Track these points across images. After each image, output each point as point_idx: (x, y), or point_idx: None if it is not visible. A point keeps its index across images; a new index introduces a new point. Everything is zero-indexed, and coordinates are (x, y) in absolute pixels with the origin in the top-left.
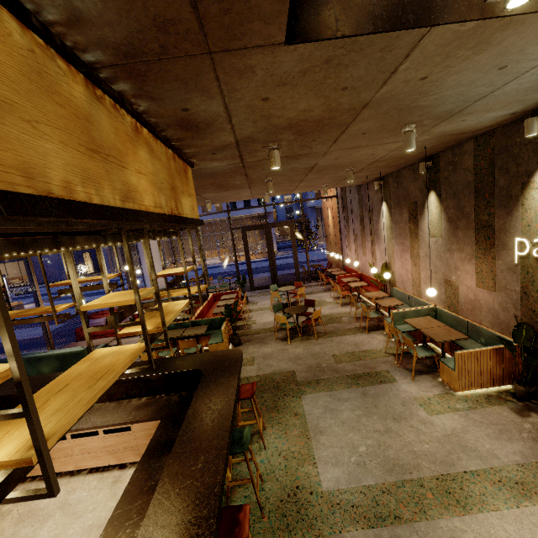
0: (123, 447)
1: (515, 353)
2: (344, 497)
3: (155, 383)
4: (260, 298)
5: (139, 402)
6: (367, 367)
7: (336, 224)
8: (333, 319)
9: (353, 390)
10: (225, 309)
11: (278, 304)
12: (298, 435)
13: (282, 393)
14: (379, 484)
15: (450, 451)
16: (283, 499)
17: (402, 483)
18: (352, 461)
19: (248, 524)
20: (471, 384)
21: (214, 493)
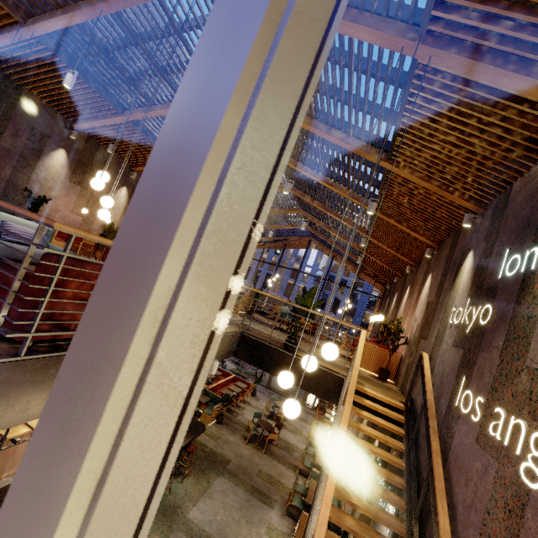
0: None
1: None
2: (192, 524)
3: None
4: (264, 398)
5: None
6: (268, 490)
7: None
8: (289, 449)
9: (246, 494)
10: (225, 396)
11: (260, 413)
12: (200, 490)
13: (213, 467)
14: (209, 533)
15: None
16: (171, 505)
17: None
18: (209, 518)
19: None
20: None
21: None
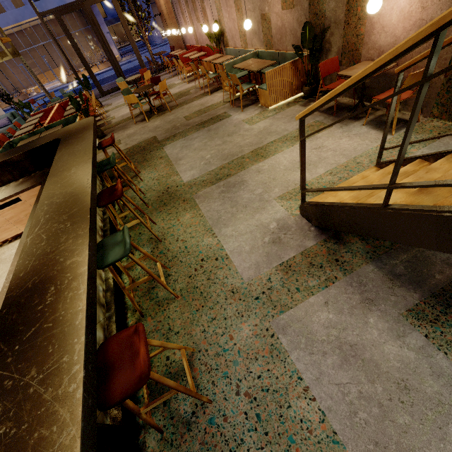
0: (24, 215)
1: (305, 63)
2: (197, 180)
3: (22, 164)
4: (113, 100)
5: (17, 183)
6: (211, 115)
7: None
8: (182, 94)
9: (201, 131)
10: (71, 102)
11: (126, 90)
12: (165, 167)
13: (148, 151)
14: (219, 167)
15: (261, 138)
16: (160, 196)
17: (232, 161)
18: (202, 164)
19: (120, 184)
20: (278, 98)
21: (87, 175)
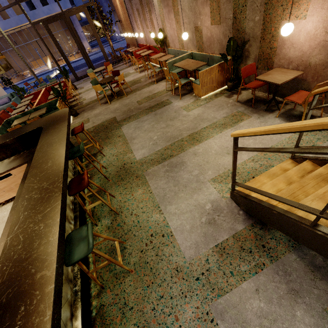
0: (14, 185)
1: (229, 65)
2: (147, 158)
3: (13, 146)
4: (85, 84)
5: (9, 160)
6: (157, 101)
7: (122, 4)
8: (135, 82)
9: (149, 114)
10: (53, 91)
11: (94, 80)
12: (122, 144)
13: (109, 130)
14: (163, 148)
15: (196, 123)
16: (118, 171)
17: (174, 143)
18: (150, 144)
19: (86, 176)
20: (208, 90)
21: (60, 170)
